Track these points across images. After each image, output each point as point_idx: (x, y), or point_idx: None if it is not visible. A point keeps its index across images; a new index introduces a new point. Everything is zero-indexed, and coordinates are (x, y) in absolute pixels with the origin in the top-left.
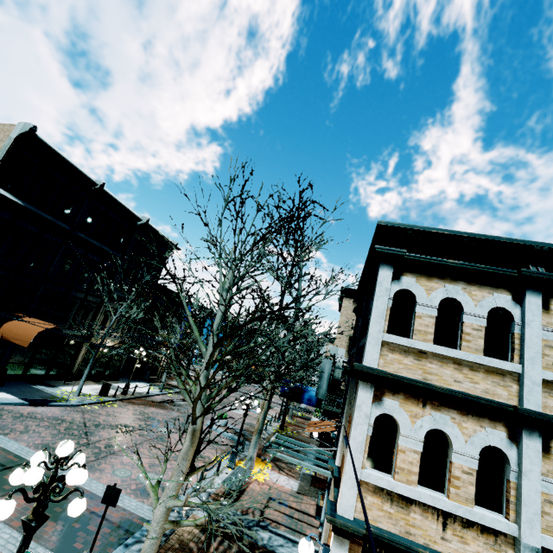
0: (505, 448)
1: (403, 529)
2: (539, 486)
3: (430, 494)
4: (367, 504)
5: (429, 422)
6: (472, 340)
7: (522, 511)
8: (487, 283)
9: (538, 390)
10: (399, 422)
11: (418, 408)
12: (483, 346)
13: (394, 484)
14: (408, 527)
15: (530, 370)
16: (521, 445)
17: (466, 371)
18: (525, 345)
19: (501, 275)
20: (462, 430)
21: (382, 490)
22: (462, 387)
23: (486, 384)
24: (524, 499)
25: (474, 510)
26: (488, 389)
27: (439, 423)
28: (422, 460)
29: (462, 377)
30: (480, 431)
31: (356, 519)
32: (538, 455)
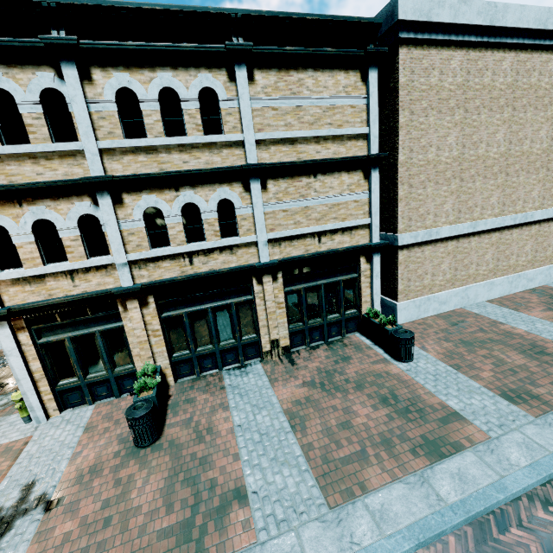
0: (93, 213)
1: (47, 295)
2: (117, 227)
3: (53, 266)
4: (12, 294)
5: (31, 216)
6: (37, 131)
7: (111, 247)
8: (28, 62)
9: (98, 160)
10: (6, 226)
11: (17, 209)
12: (49, 134)
13: (23, 272)
14: (49, 292)
15: (87, 144)
16: (100, 206)
17: (43, 162)
18: (77, 122)
19: (33, 48)
20: (60, 212)
21: (19, 280)
22: (46, 178)
23: (64, 169)
24: (110, 240)
25: (87, 260)
26: (67, 172)
27: (38, 214)
28: (45, 247)
29: (42, 169)
30: (73, 207)
31: (7, 307)
32: (111, 208)
